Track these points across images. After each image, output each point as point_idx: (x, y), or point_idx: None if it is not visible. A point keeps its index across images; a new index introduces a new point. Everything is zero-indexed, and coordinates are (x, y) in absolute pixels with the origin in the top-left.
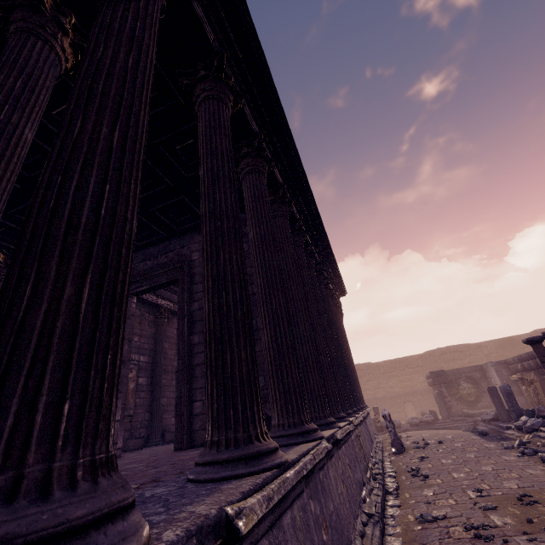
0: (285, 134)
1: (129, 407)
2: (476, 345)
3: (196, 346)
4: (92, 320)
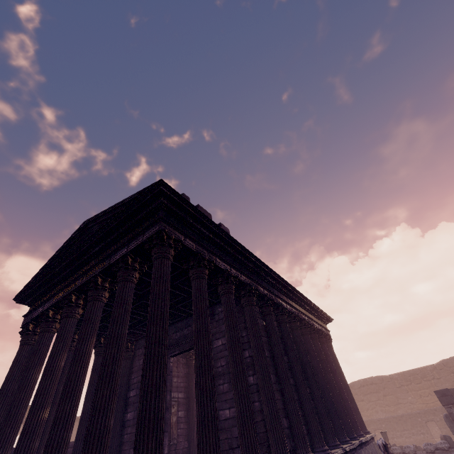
0: (245, 253)
1: (174, 437)
2: None
3: None
4: (155, 453)
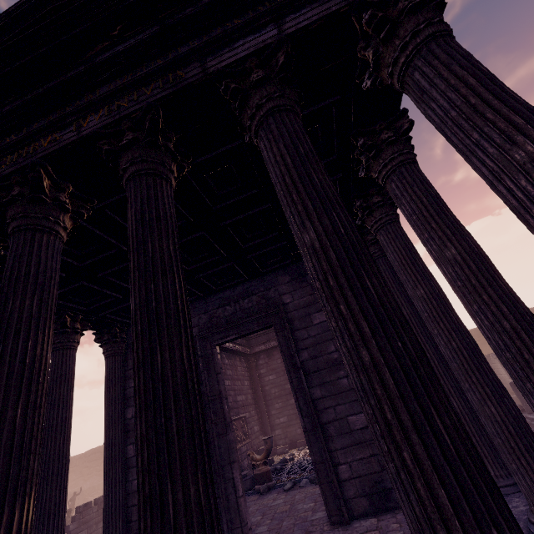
0: None
1: None
2: None
3: (320, 400)
4: None
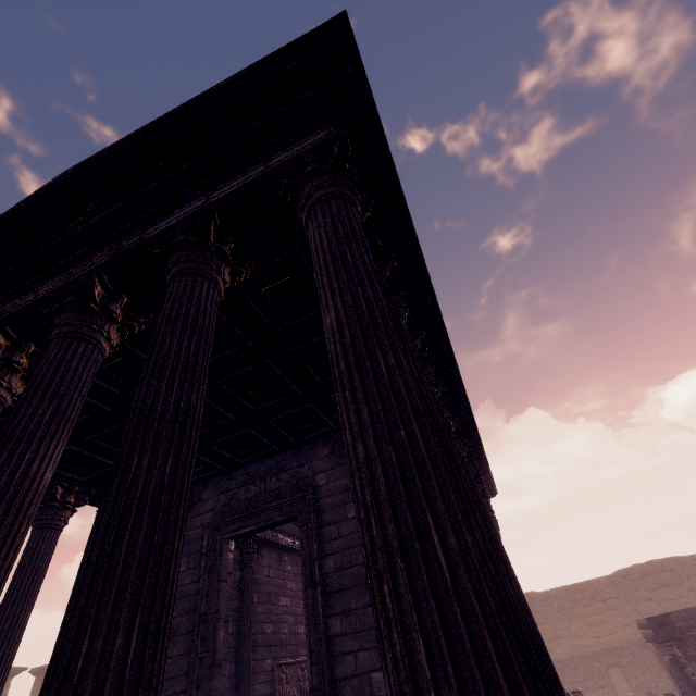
0: (436, 319)
1: None
2: (692, 559)
3: (338, 639)
4: None
